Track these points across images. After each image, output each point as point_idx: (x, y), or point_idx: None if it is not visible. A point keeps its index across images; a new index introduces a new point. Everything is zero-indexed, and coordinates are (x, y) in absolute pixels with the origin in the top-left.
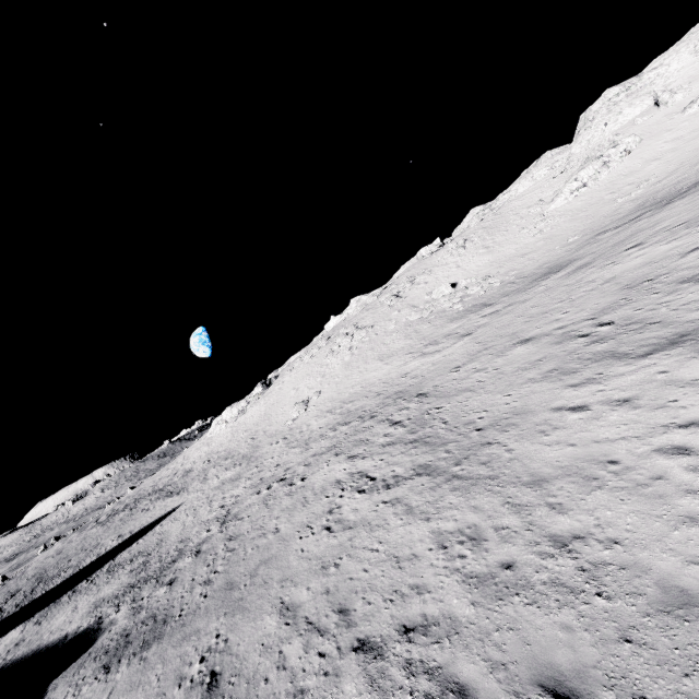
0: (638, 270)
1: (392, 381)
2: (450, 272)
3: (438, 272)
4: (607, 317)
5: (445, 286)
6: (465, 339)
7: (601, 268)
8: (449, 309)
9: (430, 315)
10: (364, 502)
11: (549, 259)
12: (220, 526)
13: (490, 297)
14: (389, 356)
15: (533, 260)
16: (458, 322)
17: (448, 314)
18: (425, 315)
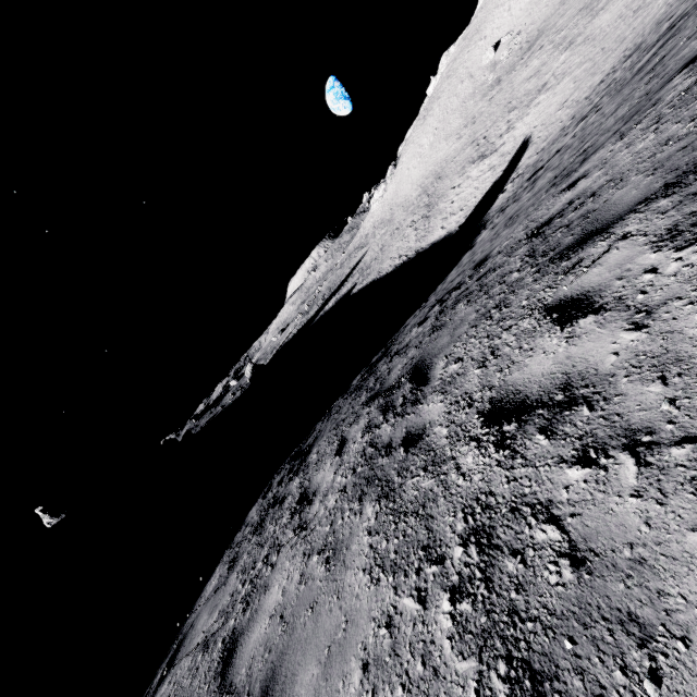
0: (518, 87)
1: (441, 163)
2: (502, 20)
3: (495, 19)
4: (488, 132)
5: (488, 52)
6: (471, 128)
7: (523, 70)
8: (486, 82)
9: (476, 89)
10: (410, 230)
11: (549, 13)
12: (380, 251)
13: (505, 70)
14: (449, 136)
15: (546, 8)
16: (482, 102)
17: (484, 88)
18: (473, 90)
